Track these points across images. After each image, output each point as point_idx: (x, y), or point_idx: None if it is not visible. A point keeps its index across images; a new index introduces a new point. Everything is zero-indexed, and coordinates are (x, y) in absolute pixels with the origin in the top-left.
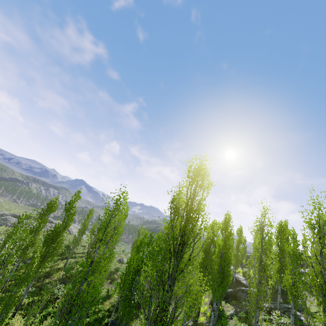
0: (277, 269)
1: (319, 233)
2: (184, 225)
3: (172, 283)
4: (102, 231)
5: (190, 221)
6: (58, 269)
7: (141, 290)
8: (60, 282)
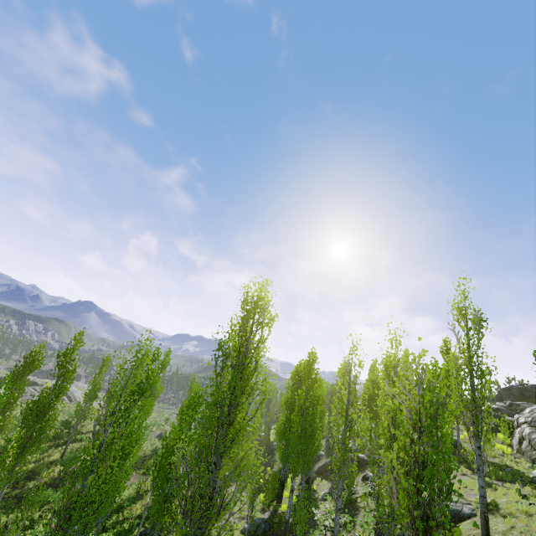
0: (365, 423)
1: (389, 376)
2: (231, 381)
3: (217, 460)
4: (114, 399)
5: (242, 374)
6: (50, 464)
7: (174, 475)
8: (56, 484)
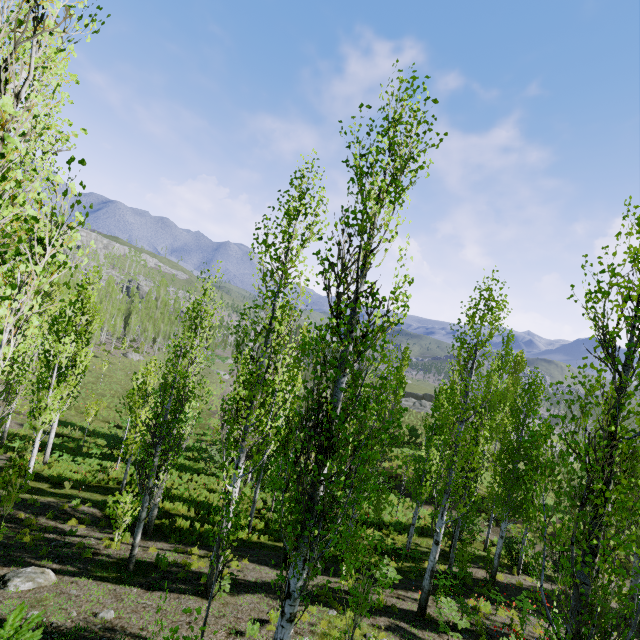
0: None
1: None
2: None
3: None
4: None
5: None
6: None
7: None
8: None
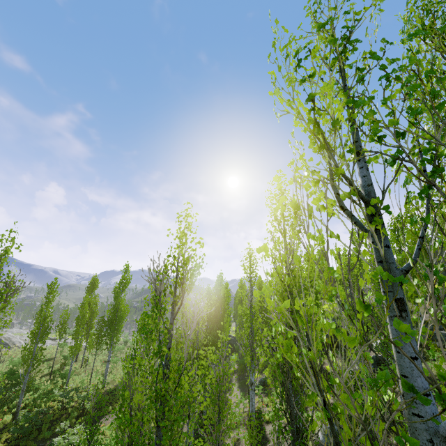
0: None
1: None
2: None
3: None
4: None
5: None
6: None
7: None
8: None
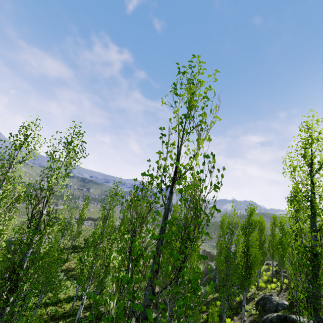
0: None
1: None
2: None
3: None
4: None
5: None
6: None
7: None
8: None
